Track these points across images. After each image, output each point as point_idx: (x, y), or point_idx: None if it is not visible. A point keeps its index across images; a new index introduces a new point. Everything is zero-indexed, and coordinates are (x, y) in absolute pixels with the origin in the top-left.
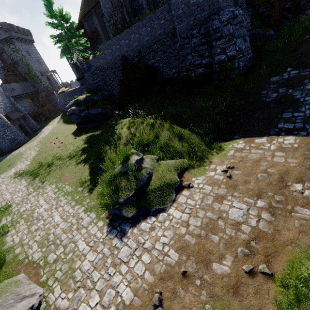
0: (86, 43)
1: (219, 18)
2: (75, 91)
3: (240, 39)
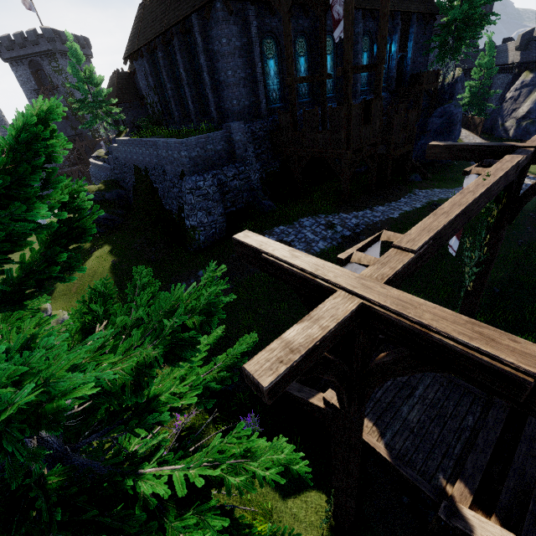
0: (119, 116)
1: (185, 183)
2: (103, 168)
3: (202, 213)
